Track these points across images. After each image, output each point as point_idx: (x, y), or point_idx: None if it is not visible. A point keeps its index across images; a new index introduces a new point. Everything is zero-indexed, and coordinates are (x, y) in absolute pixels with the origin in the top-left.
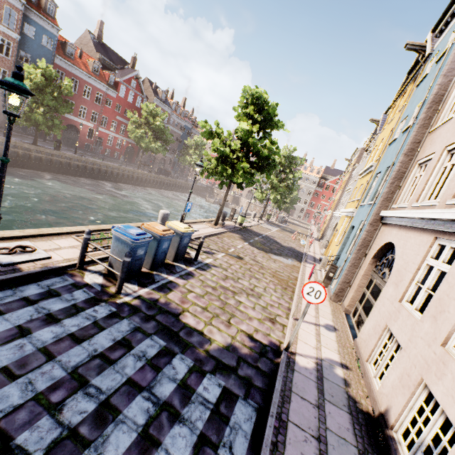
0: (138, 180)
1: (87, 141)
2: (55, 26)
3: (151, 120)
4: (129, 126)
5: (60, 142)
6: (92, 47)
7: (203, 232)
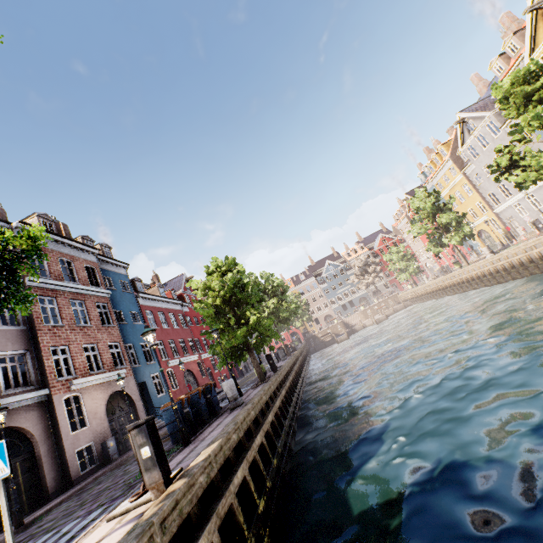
0: None
1: (204, 381)
2: (122, 265)
3: (266, 286)
4: None
5: (270, 356)
6: None
7: None
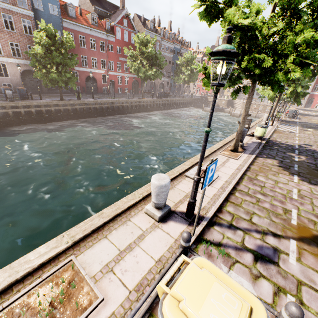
0: (144, 107)
1: (103, 86)
2: None
3: (143, 49)
4: (128, 62)
5: (78, 92)
6: (89, 3)
7: (226, 177)
